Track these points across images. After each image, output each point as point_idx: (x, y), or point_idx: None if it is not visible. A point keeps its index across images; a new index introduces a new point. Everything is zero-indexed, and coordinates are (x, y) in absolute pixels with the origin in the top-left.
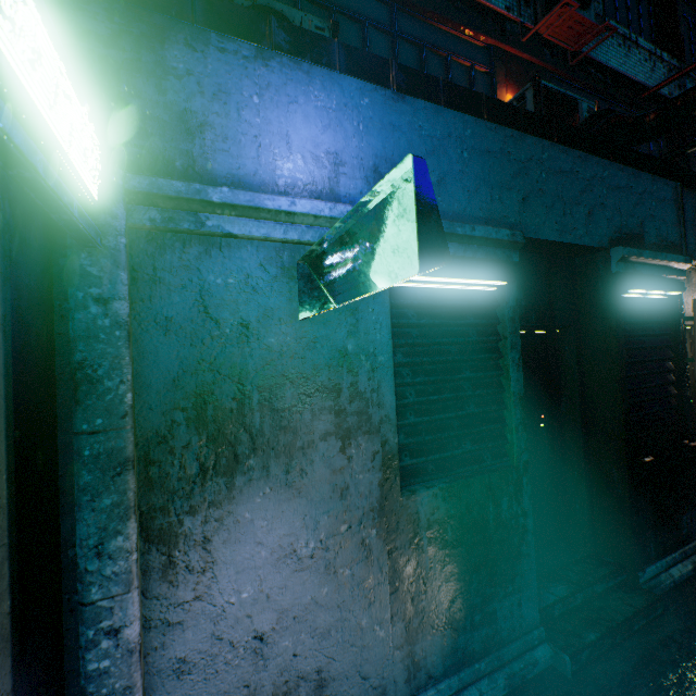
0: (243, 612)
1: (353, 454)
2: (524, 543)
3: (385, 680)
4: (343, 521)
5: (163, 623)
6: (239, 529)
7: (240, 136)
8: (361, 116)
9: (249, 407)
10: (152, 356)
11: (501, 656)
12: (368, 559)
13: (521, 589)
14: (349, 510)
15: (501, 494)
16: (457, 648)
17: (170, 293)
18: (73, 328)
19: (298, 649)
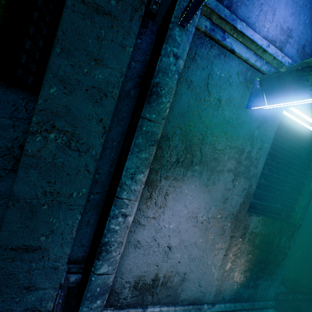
0: (167, 233)
1: (236, 184)
2: (283, 260)
3: (206, 291)
4: (219, 213)
5: (138, 222)
6: (180, 195)
7: (255, 1)
8: (309, 15)
9: (205, 141)
10: (178, 96)
11: (254, 305)
12: (222, 235)
13: (272, 280)
14: (224, 209)
15: (284, 234)
16: (238, 292)
17: (196, 69)
18: (159, 65)
19: (181, 260)
